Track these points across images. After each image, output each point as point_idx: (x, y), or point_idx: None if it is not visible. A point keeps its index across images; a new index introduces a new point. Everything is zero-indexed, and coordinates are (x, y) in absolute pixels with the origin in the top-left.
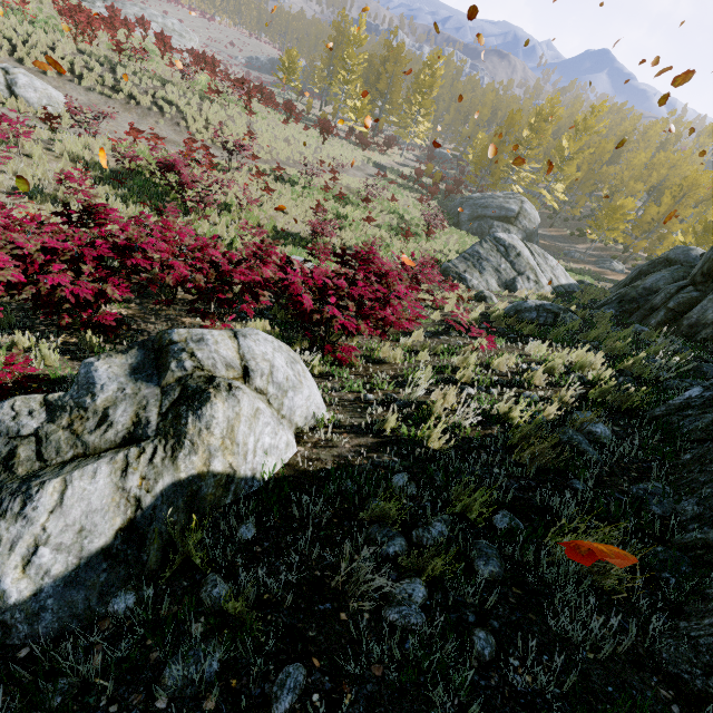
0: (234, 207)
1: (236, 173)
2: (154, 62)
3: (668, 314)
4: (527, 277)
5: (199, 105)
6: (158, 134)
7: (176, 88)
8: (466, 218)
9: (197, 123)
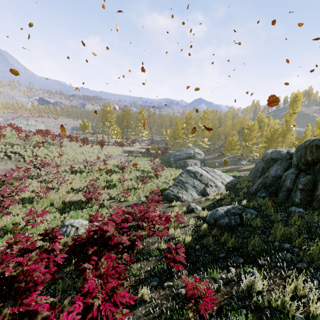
0: (36, 198)
1: (45, 177)
2: (11, 138)
3: (303, 193)
4: (210, 185)
5: (32, 150)
6: (5, 168)
7: (19, 146)
8: (173, 162)
9: (31, 157)
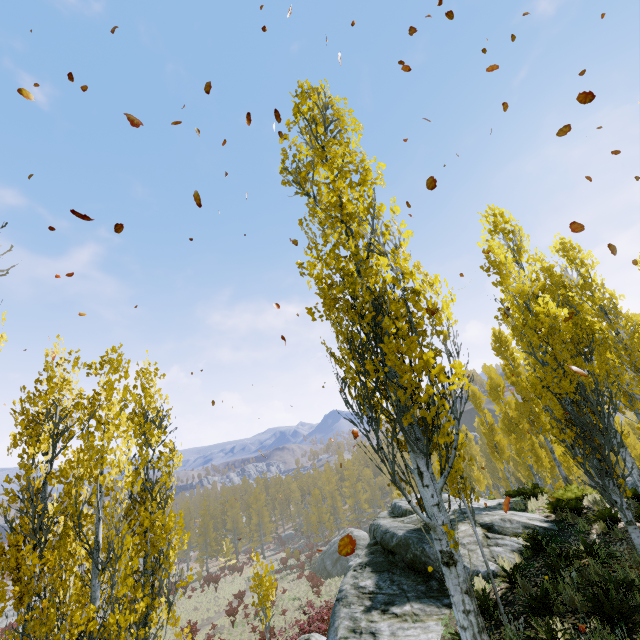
0: None
1: None
2: None
3: None
4: None
5: None
6: None
7: None
8: (331, 566)
9: None
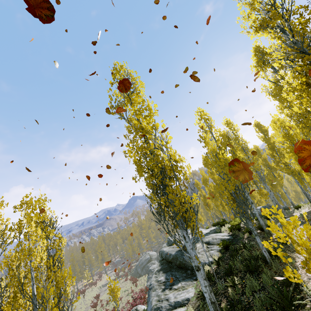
0: None
1: None
2: None
3: None
4: None
5: None
6: None
7: None
8: (140, 271)
9: None
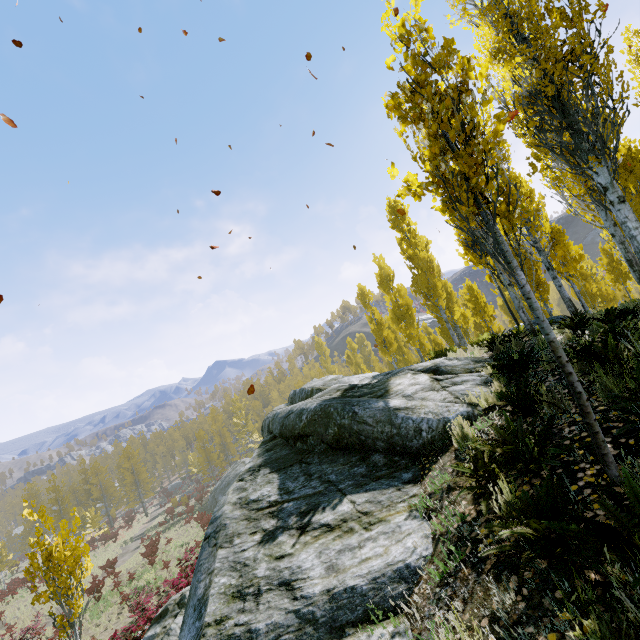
0: None
1: None
2: None
3: None
4: None
5: None
6: None
7: None
8: None
9: None
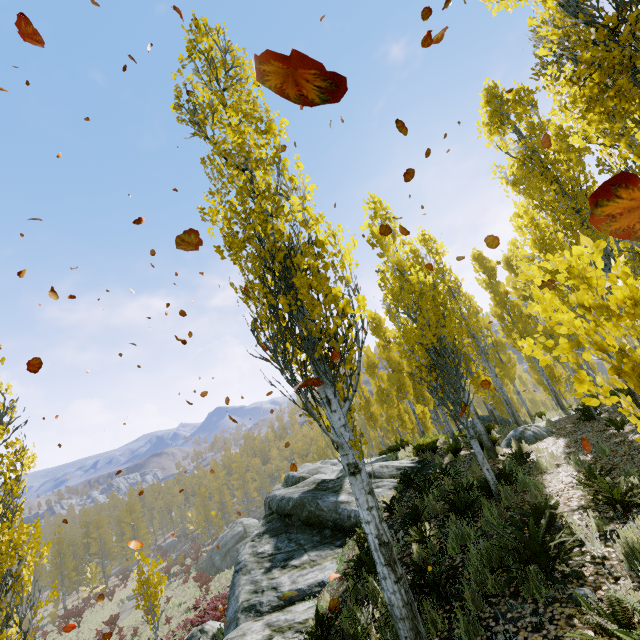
0: None
1: None
2: None
3: None
4: None
5: None
6: None
7: None
8: (220, 561)
9: None
